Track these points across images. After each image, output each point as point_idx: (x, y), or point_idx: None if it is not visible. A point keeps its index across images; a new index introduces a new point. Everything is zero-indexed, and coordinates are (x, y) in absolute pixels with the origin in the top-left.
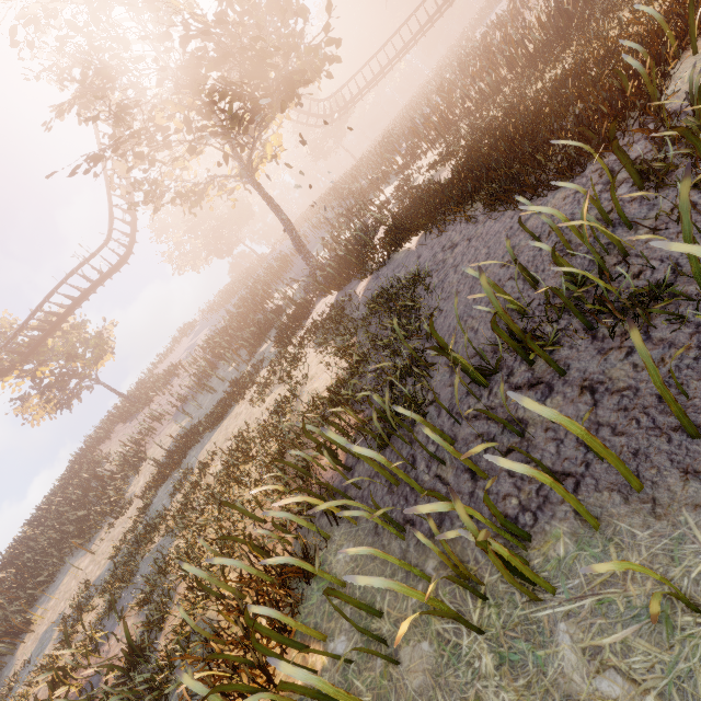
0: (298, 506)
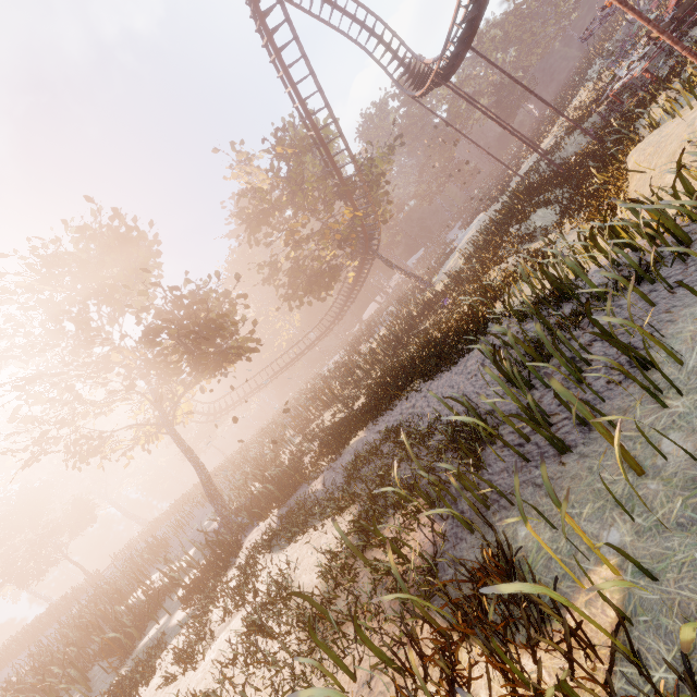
0: (417, 577)
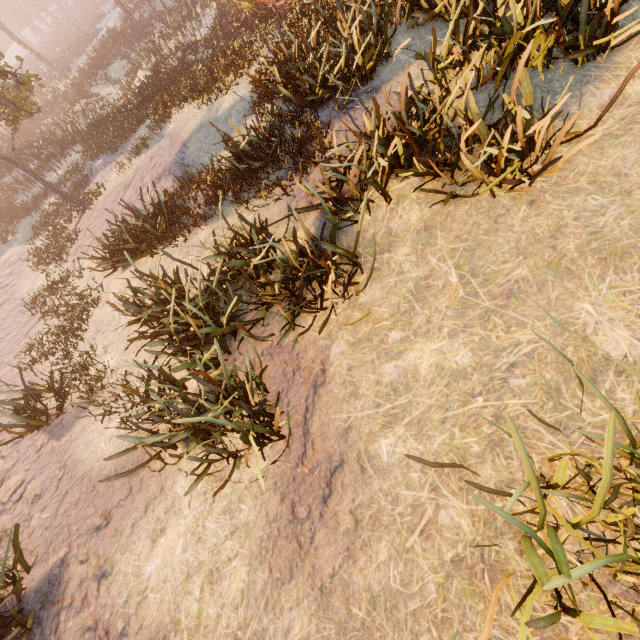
0: None
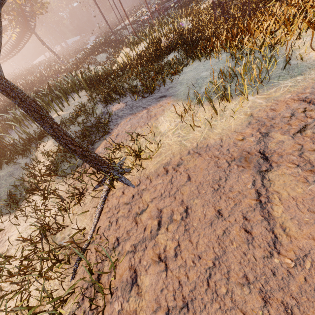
0: None
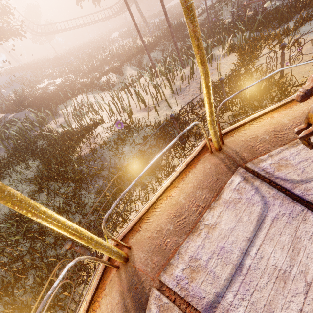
0: None
